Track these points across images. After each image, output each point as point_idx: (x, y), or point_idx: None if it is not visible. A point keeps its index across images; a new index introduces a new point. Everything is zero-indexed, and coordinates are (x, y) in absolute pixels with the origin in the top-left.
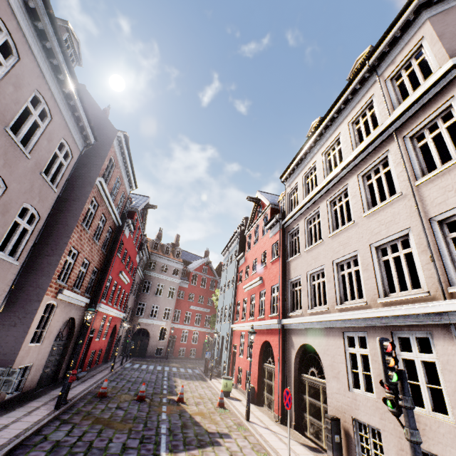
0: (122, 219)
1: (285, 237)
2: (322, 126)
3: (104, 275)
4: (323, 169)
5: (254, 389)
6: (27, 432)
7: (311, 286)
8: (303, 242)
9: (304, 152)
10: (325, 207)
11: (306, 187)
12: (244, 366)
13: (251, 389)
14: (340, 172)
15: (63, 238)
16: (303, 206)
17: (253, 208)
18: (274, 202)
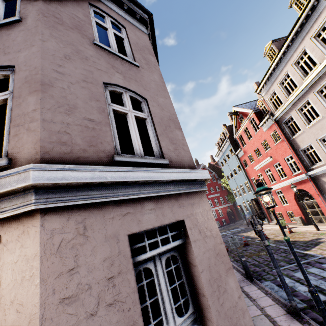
0: None
1: (280, 126)
2: (284, 47)
3: None
4: (298, 74)
5: (301, 218)
6: (235, 266)
7: (323, 146)
8: (302, 123)
9: (272, 68)
10: (314, 96)
11: (285, 89)
12: (282, 210)
13: (300, 218)
14: (320, 71)
15: None
16: (290, 102)
17: (233, 119)
18: (254, 108)
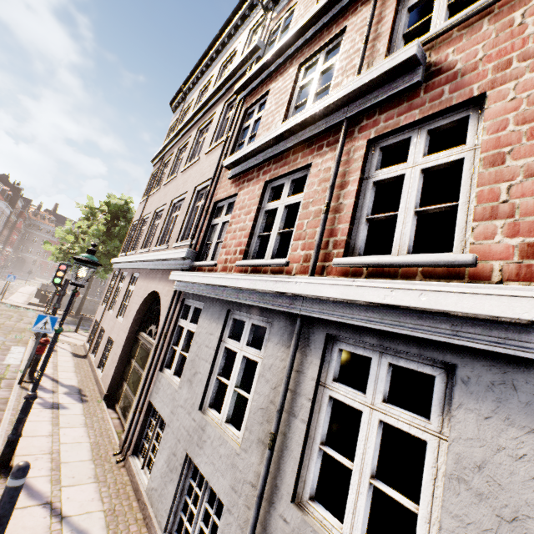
0: (17, 218)
1: None
2: None
3: (8, 238)
4: None
5: None
6: None
7: None
8: None
9: None
10: None
11: None
12: None
13: None
14: None
15: (1, 232)
16: None
17: None
18: None
